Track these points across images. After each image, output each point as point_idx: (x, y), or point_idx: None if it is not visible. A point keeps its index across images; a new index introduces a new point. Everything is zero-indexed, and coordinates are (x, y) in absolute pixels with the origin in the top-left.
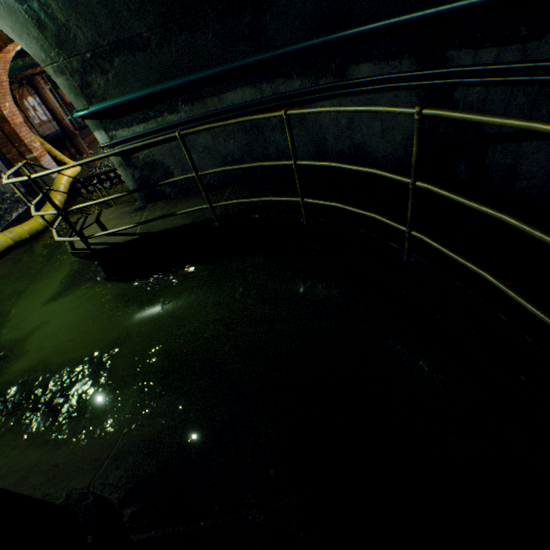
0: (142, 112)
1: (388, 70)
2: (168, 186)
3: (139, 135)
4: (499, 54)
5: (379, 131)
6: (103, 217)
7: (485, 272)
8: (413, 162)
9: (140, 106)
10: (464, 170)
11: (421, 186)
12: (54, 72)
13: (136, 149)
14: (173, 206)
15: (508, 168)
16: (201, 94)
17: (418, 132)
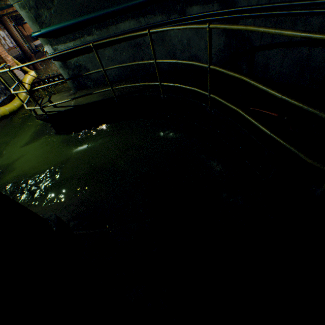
0: (72, 34)
1: (207, 10)
2: (89, 81)
3: (71, 48)
4: (259, 0)
5: (204, 47)
6: (52, 99)
7: (238, 109)
8: (208, 55)
9: (70, 31)
10: (245, 68)
11: (212, 68)
12: (19, 7)
13: (69, 57)
14: (92, 92)
15: (264, 65)
16: (105, 23)
17: (208, 38)
